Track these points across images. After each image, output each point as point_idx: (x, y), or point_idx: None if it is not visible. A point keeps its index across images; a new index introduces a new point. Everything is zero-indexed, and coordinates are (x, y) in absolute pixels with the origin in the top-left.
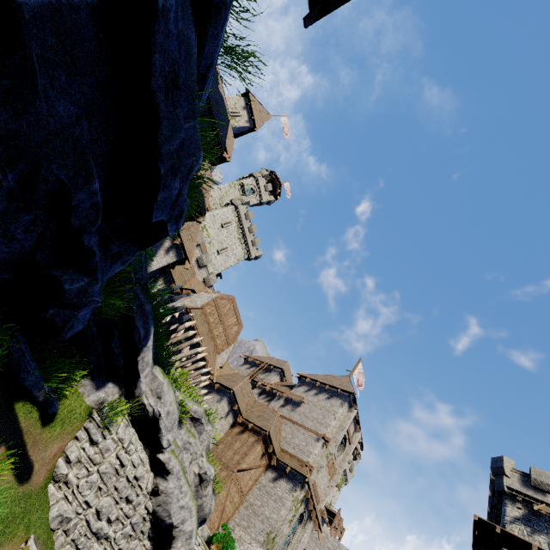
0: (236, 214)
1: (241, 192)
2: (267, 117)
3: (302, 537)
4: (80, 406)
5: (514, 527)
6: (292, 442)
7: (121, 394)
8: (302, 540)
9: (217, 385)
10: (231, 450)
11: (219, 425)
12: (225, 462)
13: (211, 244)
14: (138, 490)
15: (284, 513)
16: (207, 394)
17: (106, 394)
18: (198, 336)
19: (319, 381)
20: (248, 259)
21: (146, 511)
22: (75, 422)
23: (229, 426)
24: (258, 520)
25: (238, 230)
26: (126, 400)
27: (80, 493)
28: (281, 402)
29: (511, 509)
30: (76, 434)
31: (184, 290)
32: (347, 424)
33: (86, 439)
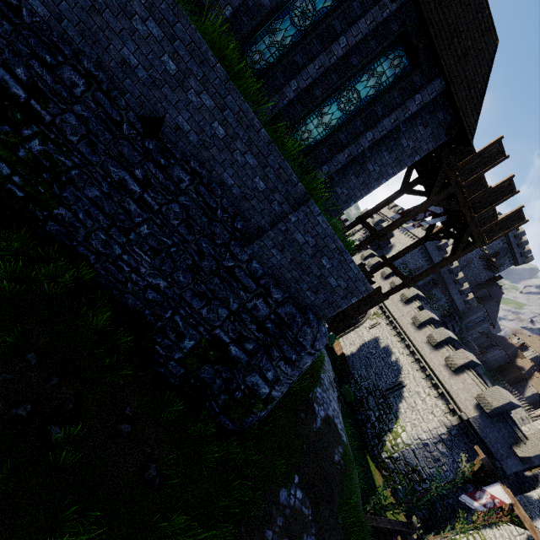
0: None
1: None
2: None
3: None
4: None
5: None
6: None
7: None
8: None
9: None
10: None
11: None
12: None
13: None
14: None
15: None
16: None
17: None
18: None
19: None
20: None
21: None
22: None
23: None
24: None
25: None
26: None
27: None
28: None
29: None
30: None
31: None
32: None
33: None
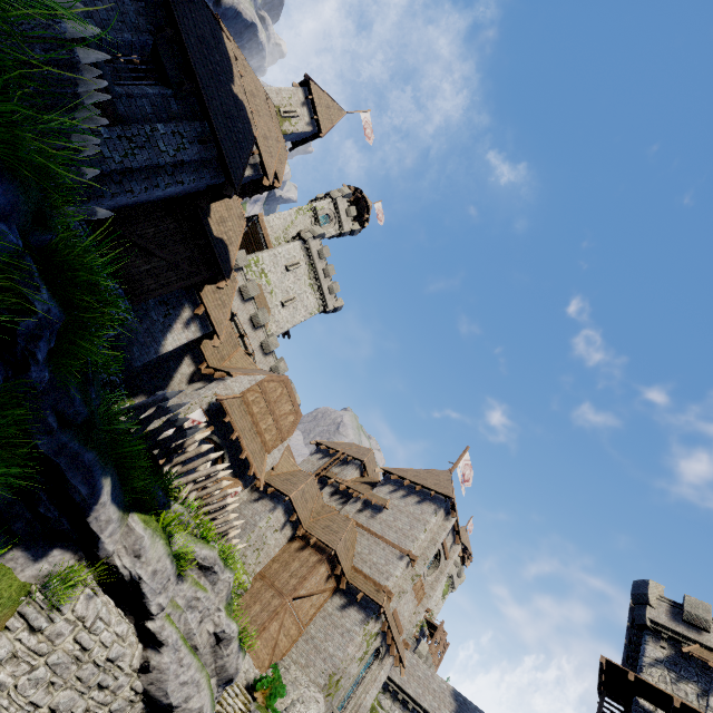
0: (306, 251)
1: (314, 221)
2: (340, 114)
3: (377, 675)
4: (9, 586)
5: (654, 671)
6: (369, 559)
7: (79, 558)
8: (377, 679)
9: (271, 489)
10: (287, 572)
11: (273, 540)
12: (279, 587)
13: (273, 294)
14: (117, 671)
15: (353, 650)
16: (258, 501)
17: (52, 565)
18: (235, 434)
19: (408, 479)
20: (324, 312)
21: (133, 692)
22: (1, 609)
23: (286, 540)
24: (319, 658)
25: (309, 274)
26: (84, 569)
27: (21, 694)
28: (358, 506)
29: (653, 648)
30: (6, 623)
31: (216, 373)
32: (442, 537)
33: (23, 627)
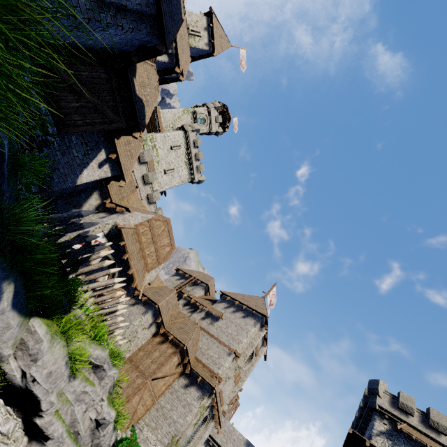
0: (186, 139)
1: (193, 120)
2: (227, 45)
3: (203, 434)
4: None
5: (379, 439)
6: (207, 353)
7: None
8: (203, 437)
9: (145, 298)
10: (150, 359)
11: (142, 335)
12: (142, 370)
13: (159, 163)
14: None
15: (190, 418)
16: (134, 305)
17: None
18: (127, 255)
19: (238, 300)
20: (192, 182)
21: None
22: None
23: (151, 335)
24: (165, 423)
25: (186, 154)
26: None
27: None
28: (202, 315)
29: (379, 424)
30: None
31: (118, 208)
32: (257, 342)
33: None
